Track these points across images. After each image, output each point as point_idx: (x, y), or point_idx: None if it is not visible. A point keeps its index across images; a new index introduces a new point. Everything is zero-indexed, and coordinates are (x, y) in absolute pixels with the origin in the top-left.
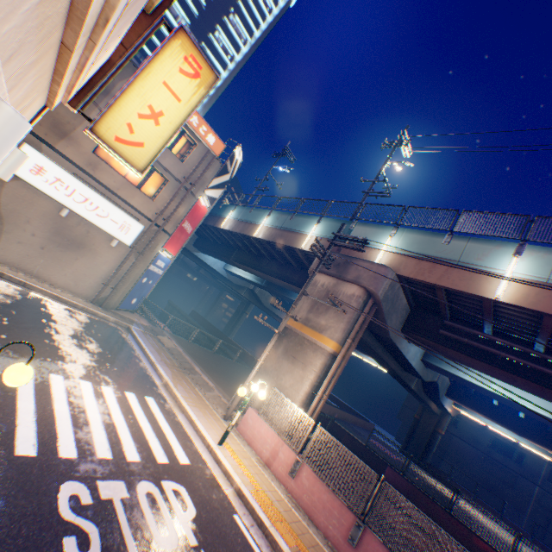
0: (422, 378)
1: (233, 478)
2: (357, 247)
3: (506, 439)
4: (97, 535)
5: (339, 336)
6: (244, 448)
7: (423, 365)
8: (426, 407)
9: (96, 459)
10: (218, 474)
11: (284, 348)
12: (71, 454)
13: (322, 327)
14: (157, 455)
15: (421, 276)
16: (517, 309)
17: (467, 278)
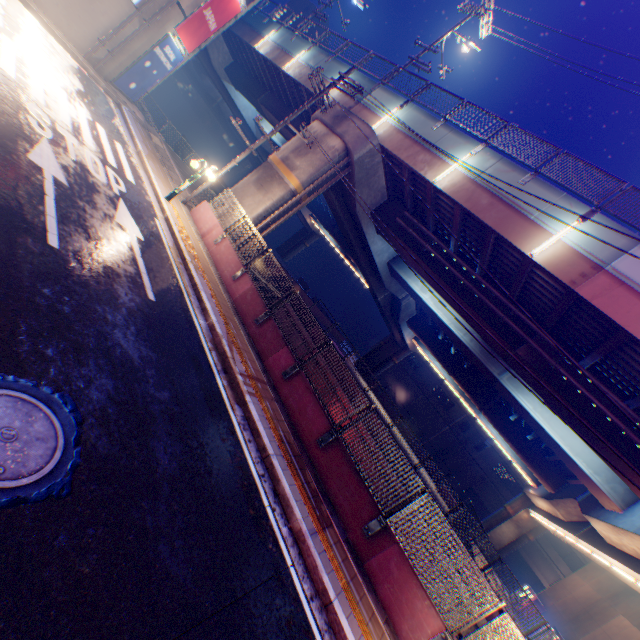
0: (384, 284)
1: (166, 212)
2: (350, 91)
3: (447, 391)
4: (51, 134)
5: (304, 179)
6: (189, 221)
7: (388, 271)
8: (393, 337)
9: (59, 118)
10: (156, 206)
11: (257, 178)
12: (40, 101)
13: (295, 168)
14: (109, 160)
15: (397, 152)
16: (447, 202)
17: (427, 163)
